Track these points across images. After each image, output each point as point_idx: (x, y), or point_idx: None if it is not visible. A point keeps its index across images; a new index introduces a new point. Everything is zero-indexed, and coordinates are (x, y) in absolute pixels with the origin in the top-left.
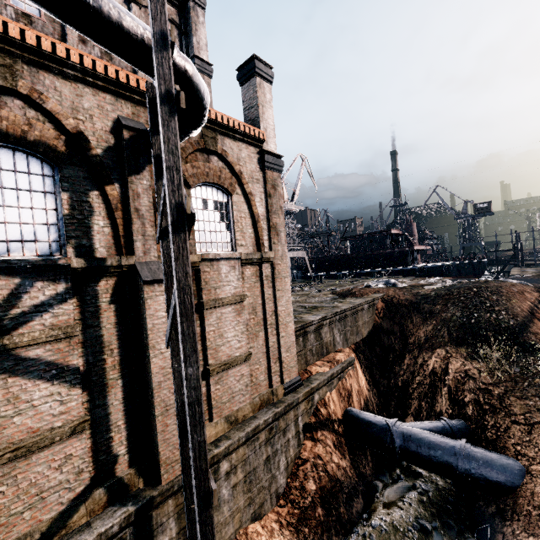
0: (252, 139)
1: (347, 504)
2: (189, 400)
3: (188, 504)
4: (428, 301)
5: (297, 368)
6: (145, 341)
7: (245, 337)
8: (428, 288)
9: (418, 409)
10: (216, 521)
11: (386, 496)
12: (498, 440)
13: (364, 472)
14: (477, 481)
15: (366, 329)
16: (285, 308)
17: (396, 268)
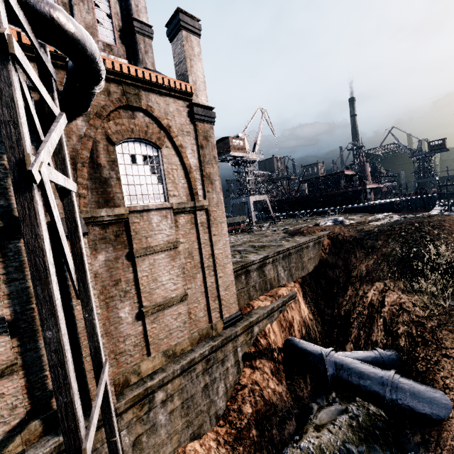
0: (180, 93)
1: (279, 427)
2: (50, 363)
3: (108, 438)
4: (371, 237)
5: (237, 304)
6: (69, 290)
7: (180, 280)
8: (372, 225)
9: (357, 337)
10: (153, 443)
11: (318, 418)
12: (427, 372)
13: (302, 395)
14: (404, 411)
15: (312, 264)
16: (222, 251)
17: (349, 206)
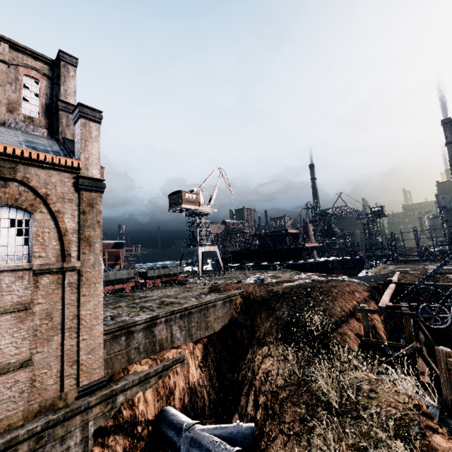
0: (66, 167)
1: None
2: None
3: None
4: (275, 298)
5: (103, 369)
6: None
7: (27, 343)
8: (284, 285)
9: (243, 406)
10: None
11: None
12: (266, 450)
13: None
14: None
15: (220, 323)
16: (92, 312)
17: (291, 262)
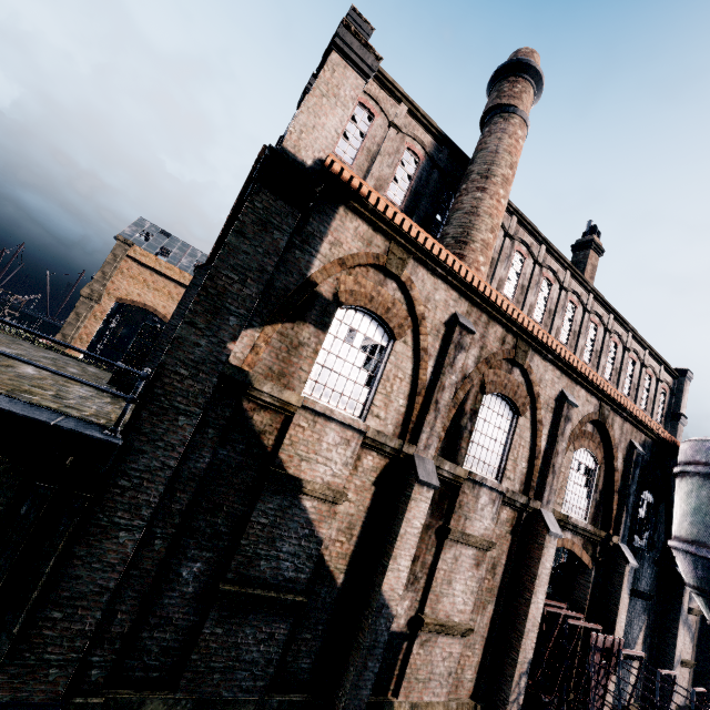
0: None
1: None
2: None
3: None
4: None
5: None
6: None
7: None
8: None
9: None
10: None
11: None
12: None
13: None
14: None
15: None
16: None
17: None
